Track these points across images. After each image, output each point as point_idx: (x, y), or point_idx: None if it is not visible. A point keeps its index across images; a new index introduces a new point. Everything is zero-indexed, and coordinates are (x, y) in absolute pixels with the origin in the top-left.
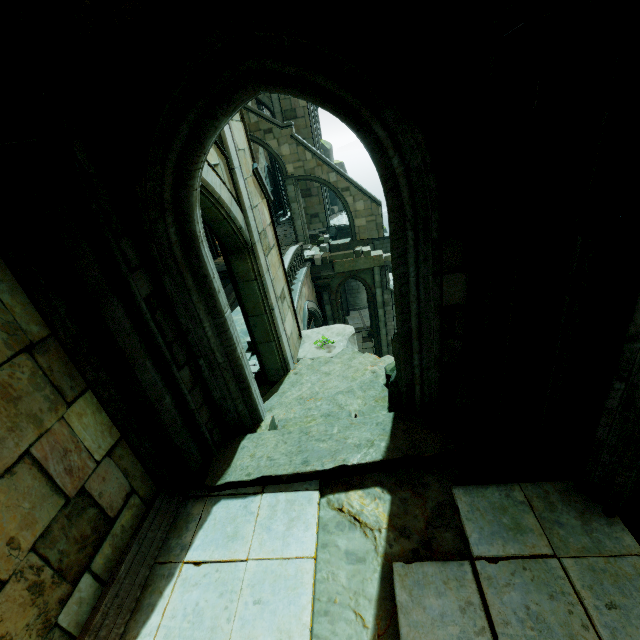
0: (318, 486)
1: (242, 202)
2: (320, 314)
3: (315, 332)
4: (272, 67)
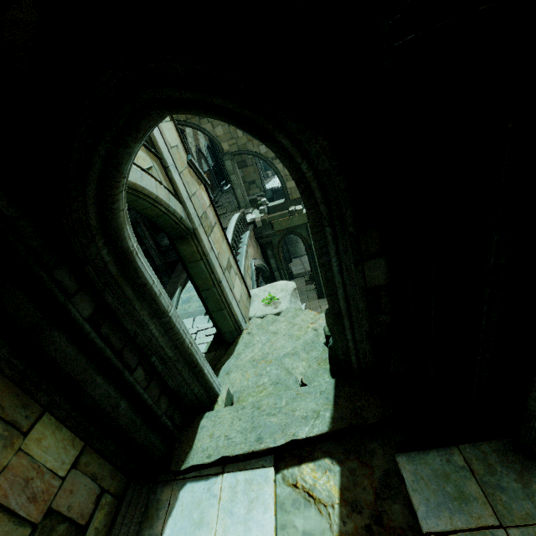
0: (273, 462)
1: (180, 195)
2: (266, 267)
3: (262, 290)
4: (170, 95)
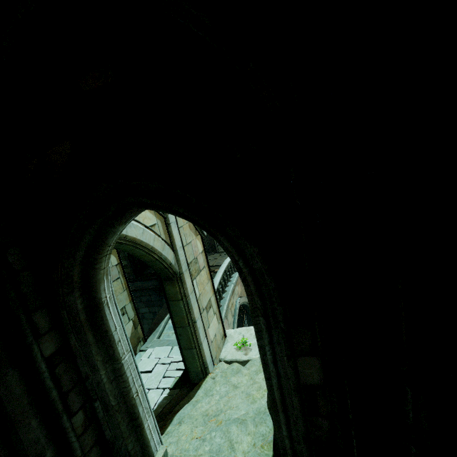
0: None
1: (174, 245)
2: None
3: (237, 332)
4: (144, 201)
